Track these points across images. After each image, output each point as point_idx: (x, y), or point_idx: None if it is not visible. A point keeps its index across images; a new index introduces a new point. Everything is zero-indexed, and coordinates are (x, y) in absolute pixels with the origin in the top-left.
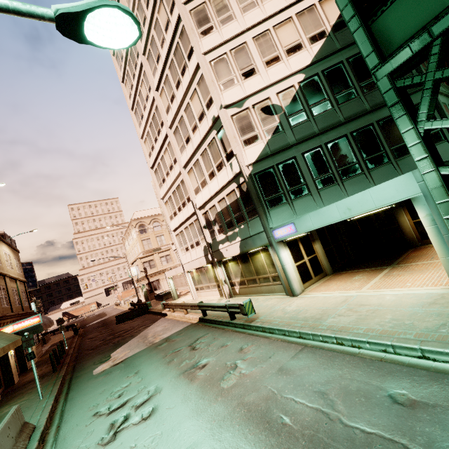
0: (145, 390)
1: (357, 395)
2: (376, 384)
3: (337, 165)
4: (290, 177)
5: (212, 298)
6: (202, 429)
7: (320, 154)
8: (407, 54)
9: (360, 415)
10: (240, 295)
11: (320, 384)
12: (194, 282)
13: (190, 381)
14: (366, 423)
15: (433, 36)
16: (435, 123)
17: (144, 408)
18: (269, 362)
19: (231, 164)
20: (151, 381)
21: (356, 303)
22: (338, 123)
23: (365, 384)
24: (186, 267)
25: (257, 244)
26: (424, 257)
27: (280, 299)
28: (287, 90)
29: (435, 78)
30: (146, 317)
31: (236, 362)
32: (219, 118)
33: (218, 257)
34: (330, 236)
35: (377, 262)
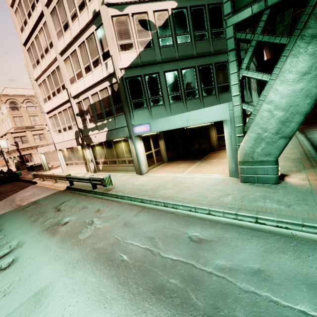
0: (7, 245)
1: (171, 238)
2: (183, 230)
3: (185, 87)
4: (152, 88)
5: (80, 172)
6: (58, 271)
7: (176, 76)
8: (249, 13)
9: (172, 250)
10: (103, 171)
11: (150, 232)
12: (65, 158)
13: (52, 235)
14: (174, 254)
15: (267, 6)
16: (249, 73)
17: (3, 260)
18: (118, 219)
19: (107, 64)
20: (14, 237)
21: (178, 181)
22: (192, 55)
23: (177, 231)
24: (58, 146)
25: (120, 135)
26: (218, 157)
27: (132, 176)
28: (162, 12)
29: (258, 39)
30: (15, 184)
31: (93, 219)
32: (99, 14)
33: (87, 141)
34: (171, 137)
35: (194, 157)
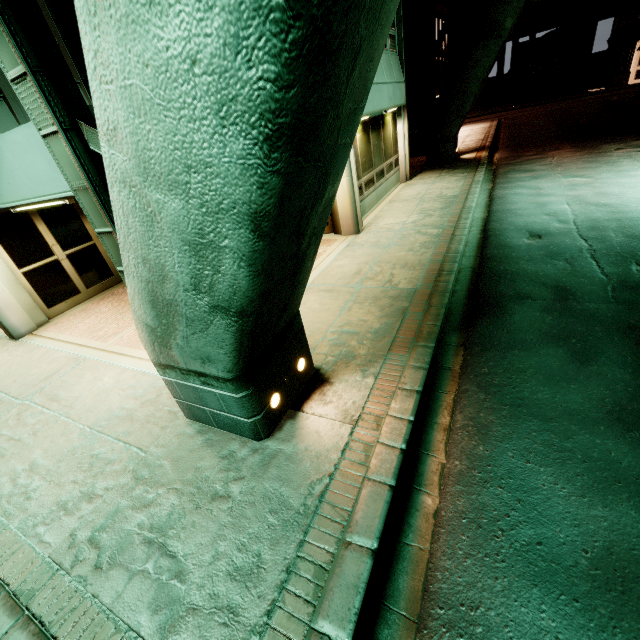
0: None
1: None
2: None
3: None
4: None
5: None
6: None
7: None
8: None
9: None
10: None
11: None
12: None
13: None
14: None
15: None
16: None
17: None
18: None
19: None
20: None
21: (55, 388)
22: None
23: None
24: None
25: None
26: None
27: None
28: None
29: None
30: None
31: None
32: None
33: None
34: None
35: None
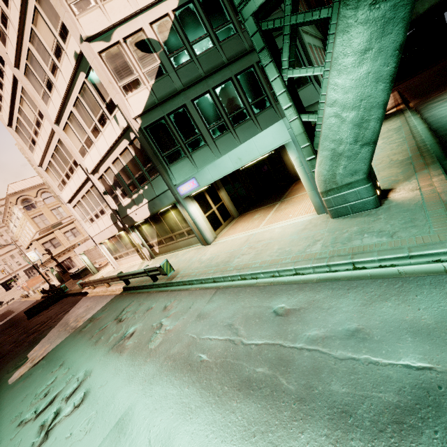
0: (74, 379)
1: (253, 318)
2: (266, 305)
3: (227, 111)
4: (184, 129)
5: (135, 263)
6: (135, 392)
7: (209, 101)
8: None
9: (255, 333)
10: (161, 254)
11: (228, 318)
12: (111, 252)
13: (120, 353)
14: (259, 338)
15: None
16: (295, 72)
17: (75, 397)
18: (189, 312)
19: (116, 117)
20: (79, 367)
21: (255, 240)
22: (222, 64)
23: (259, 308)
24: (97, 239)
25: (165, 203)
26: (302, 189)
27: (197, 250)
28: (161, 20)
29: (291, 23)
30: (64, 302)
31: (161, 321)
32: (83, 56)
33: (129, 223)
34: (233, 182)
35: (271, 199)
